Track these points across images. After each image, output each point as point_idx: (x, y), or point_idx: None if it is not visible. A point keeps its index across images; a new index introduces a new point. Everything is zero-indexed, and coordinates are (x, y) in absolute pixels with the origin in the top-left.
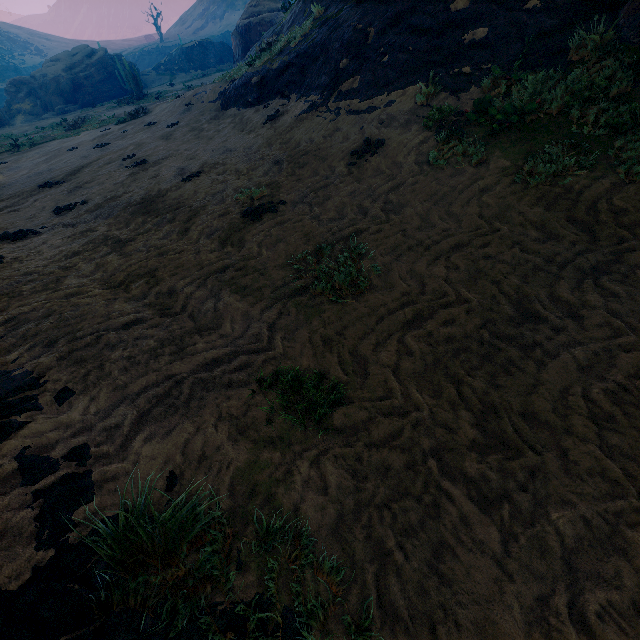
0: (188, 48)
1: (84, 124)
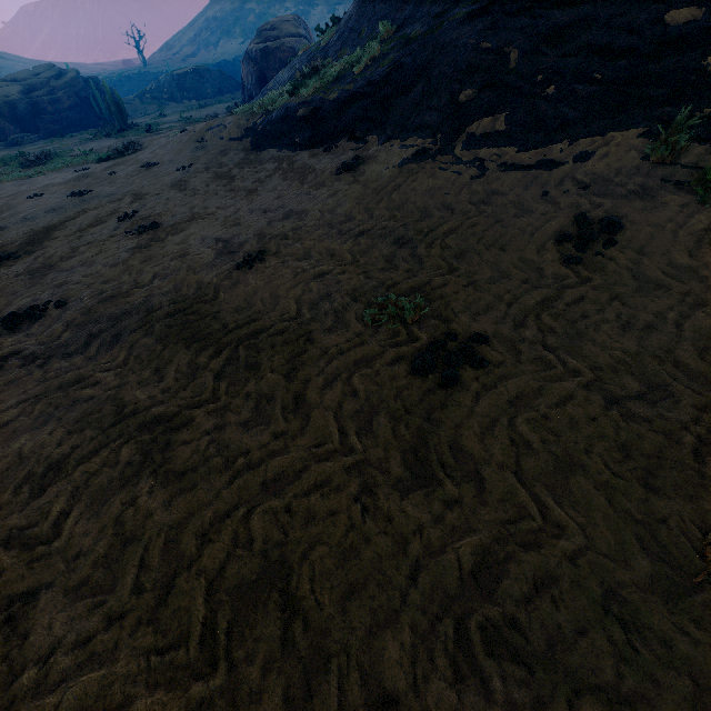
0: (180, 75)
1: (50, 160)
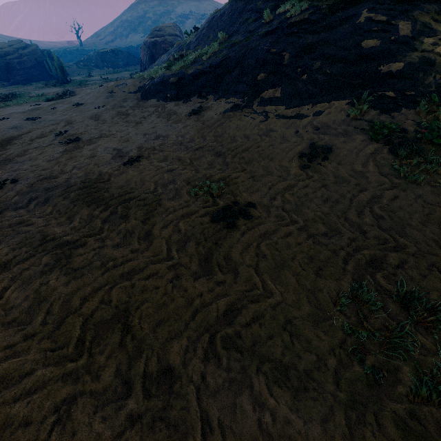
0: (103, 52)
1: (15, 98)
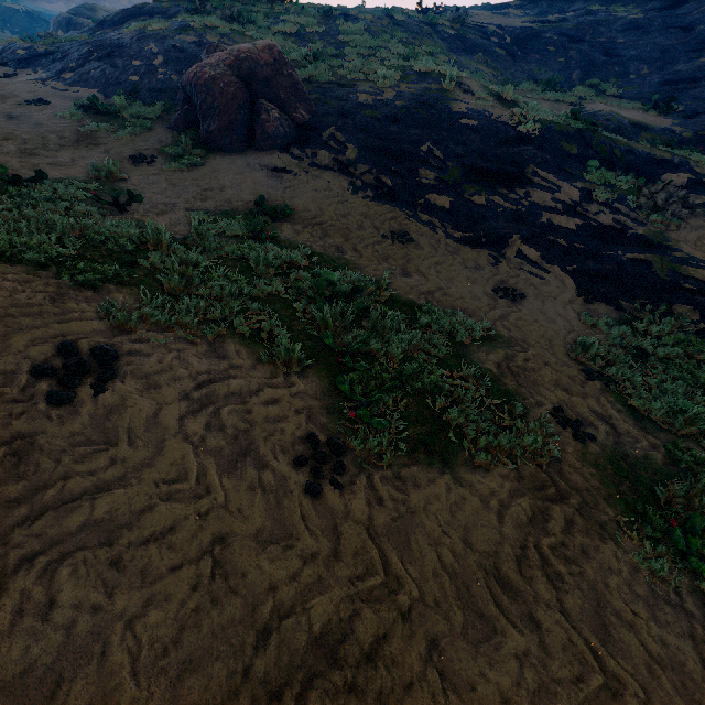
0: (9, 7)
1: None
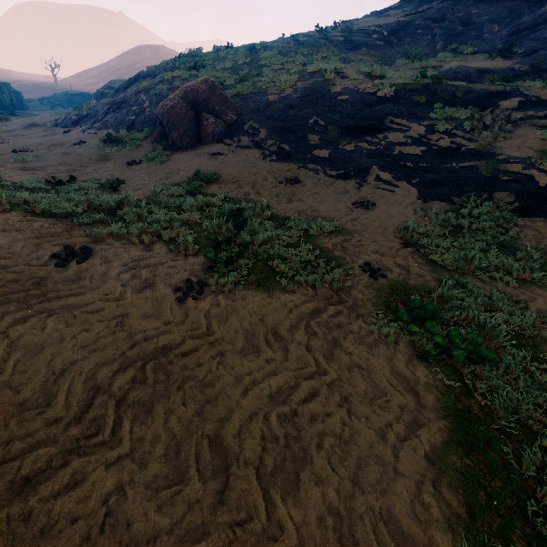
0: (71, 94)
1: None
